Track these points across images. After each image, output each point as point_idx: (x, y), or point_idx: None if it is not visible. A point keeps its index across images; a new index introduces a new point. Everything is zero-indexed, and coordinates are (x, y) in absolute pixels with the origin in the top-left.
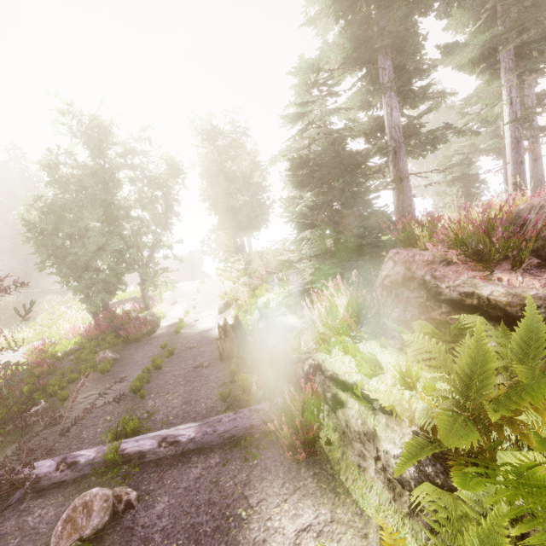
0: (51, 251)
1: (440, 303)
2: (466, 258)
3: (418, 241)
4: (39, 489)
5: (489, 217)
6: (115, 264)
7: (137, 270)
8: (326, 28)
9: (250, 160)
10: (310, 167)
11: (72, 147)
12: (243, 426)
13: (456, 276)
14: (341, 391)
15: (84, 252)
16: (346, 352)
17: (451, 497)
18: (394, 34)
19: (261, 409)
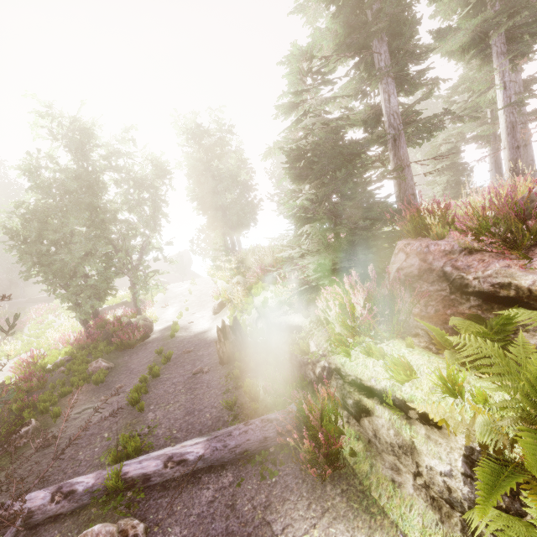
0: (36, 258)
1: (468, 296)
2: (499, 246)
3: (430, 231)
4: (33, 524)
5: (515, 200)
6: (104, 269)
7: (127, 273)
8: (315, 15)
9: (237, 158)
10: (308, 159)
11: (53, 150)
12: (256, 438)
13: (485, 266)
14: (366, 397)
15: (71, 259)
16: (369, 355)
17: (523, 525)
18: (390, 17)
19: (274, 419)
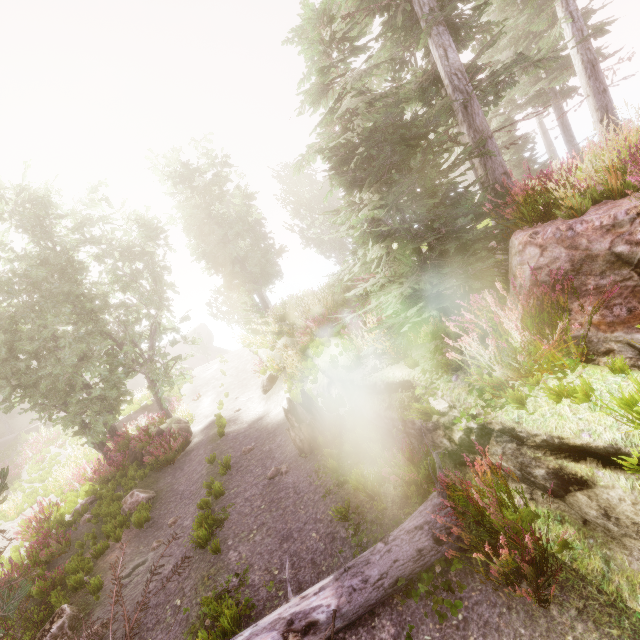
0: (14, 381)
1: None
2: None
3: (563, 208)
4: None
5: None
6: (109, 372)
7: (140, 370)
8: None
9: (242, 195)
10: (361, 155)
11: (1, 236)
12: (407, 558)
13: None
14: (571, 461)
15: (62, 369)
16: (559, 398)
17: None
18: None
19: (423, 522)
